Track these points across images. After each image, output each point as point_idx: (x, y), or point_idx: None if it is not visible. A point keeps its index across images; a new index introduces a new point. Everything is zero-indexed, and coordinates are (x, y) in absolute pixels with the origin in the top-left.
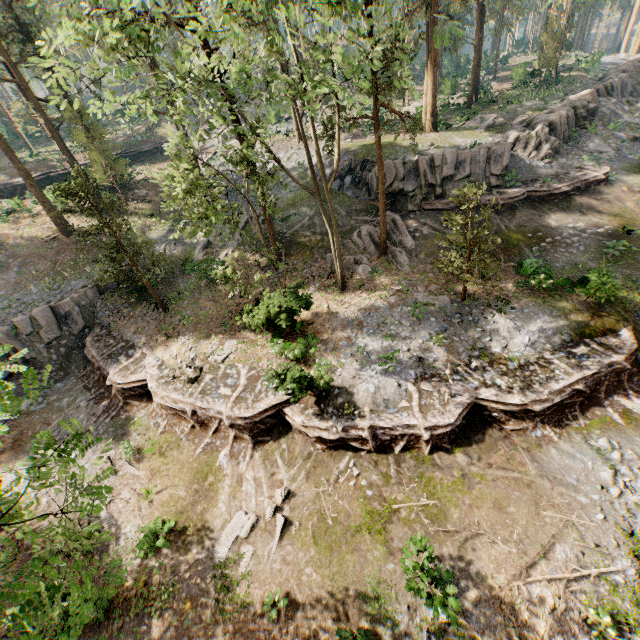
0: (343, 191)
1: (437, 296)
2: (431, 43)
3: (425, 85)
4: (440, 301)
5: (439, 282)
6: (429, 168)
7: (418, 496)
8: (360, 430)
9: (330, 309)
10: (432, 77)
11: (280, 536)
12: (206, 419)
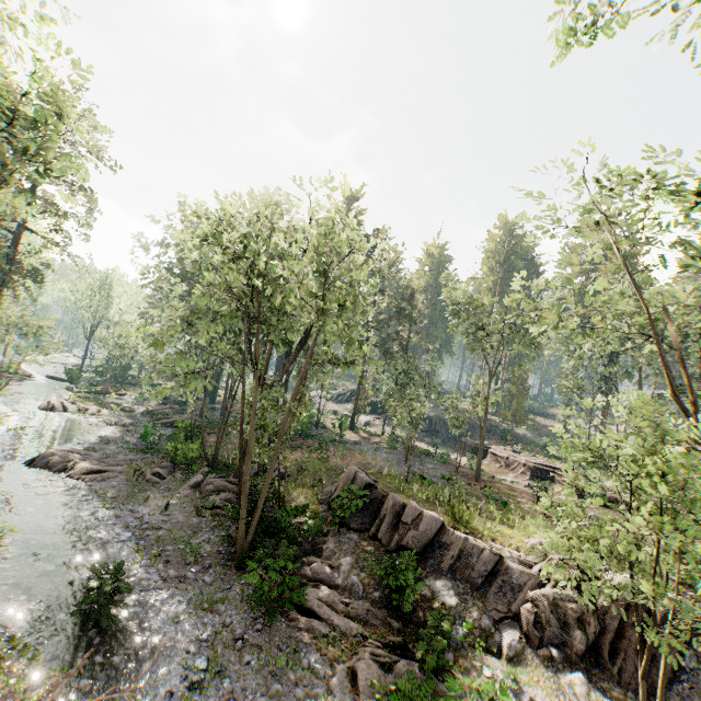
0: None
1: None
2: None
3: None
4: None
5: None
6: None
7: (613, 516)
8: None
9: None
10: None
11: (527, 486)
12: (511, 463)
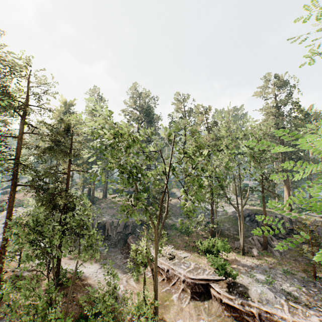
0: (244, 222)
1: (297, 272)
2: (286, 182)
3: (284, 194)
4: (300, 274)
5: (299, 268)
6: (289, 221)
7: None
8: (251, 307)
9: (236, 258)
10: (287, 192)
11: None
12: (171, 276)
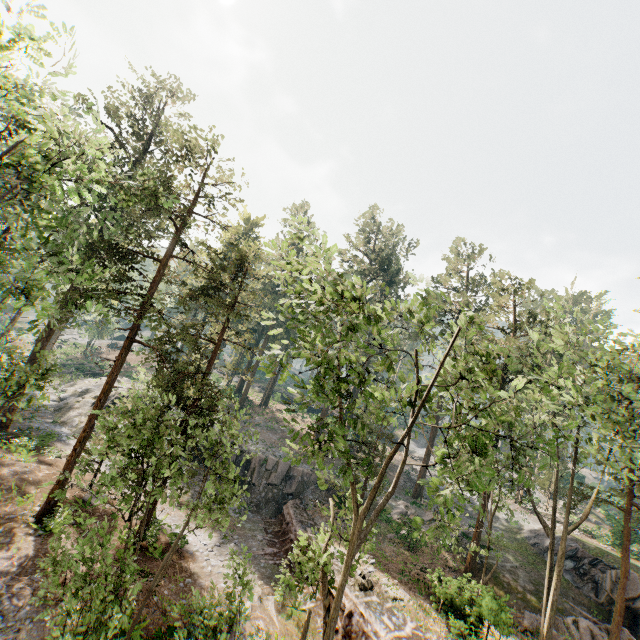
0: None
1: None
2: None
3: None
4: None
5: None
6: None
7: None
8: None
9: None
10: None
11: None
12: (356, 631)
